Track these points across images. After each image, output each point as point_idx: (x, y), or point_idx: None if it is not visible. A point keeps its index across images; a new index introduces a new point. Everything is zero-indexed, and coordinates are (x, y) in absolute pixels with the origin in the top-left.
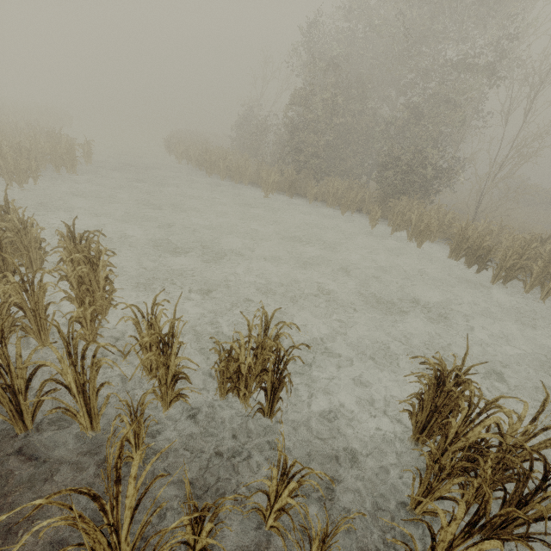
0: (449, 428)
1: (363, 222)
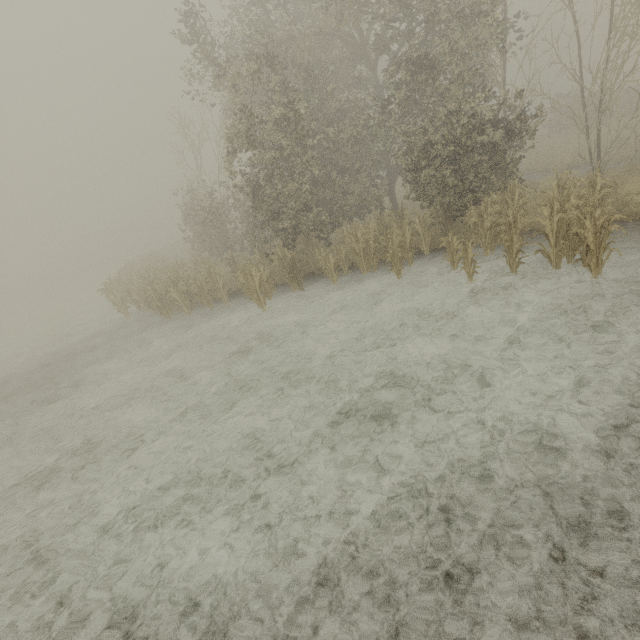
0: None
1: (441, 272)
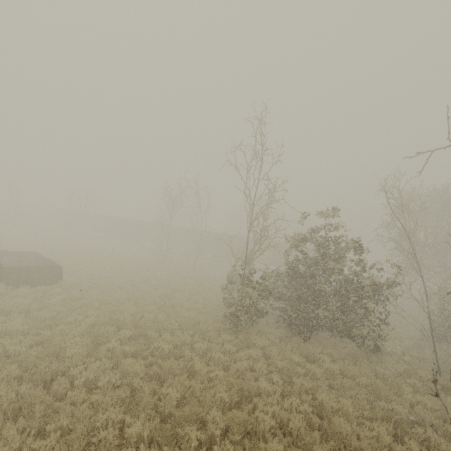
0: None
1: None
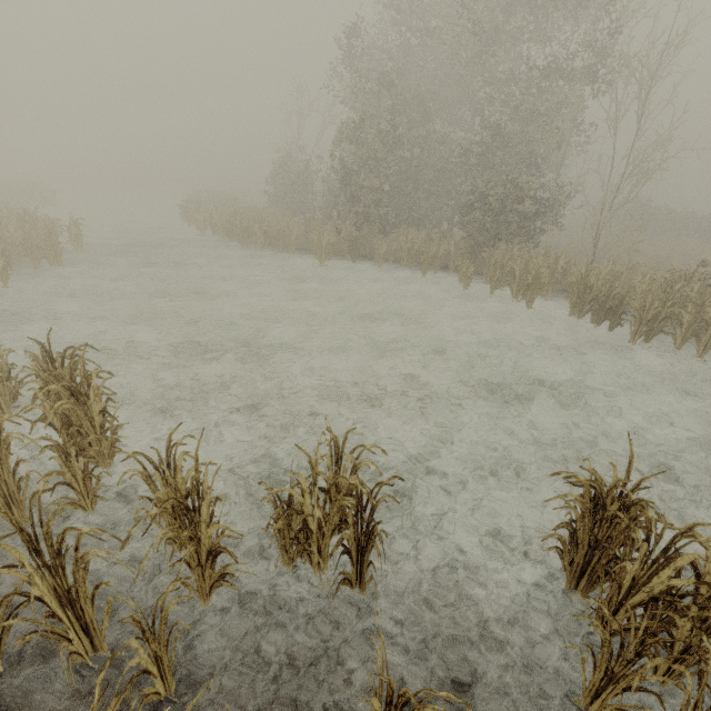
0: (622, 572)
1: (452, 282)
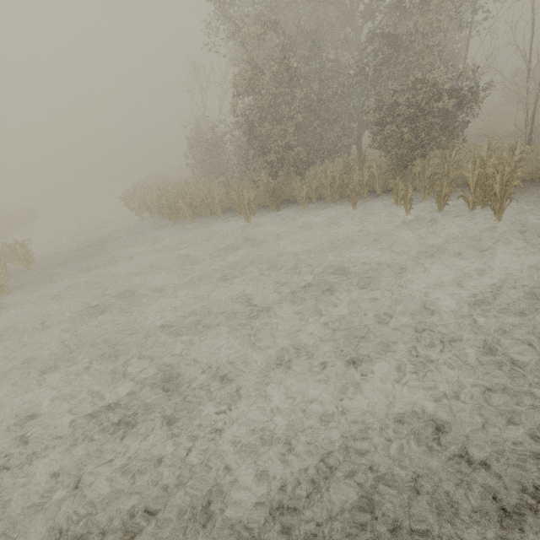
0: None
1: (387, 207)
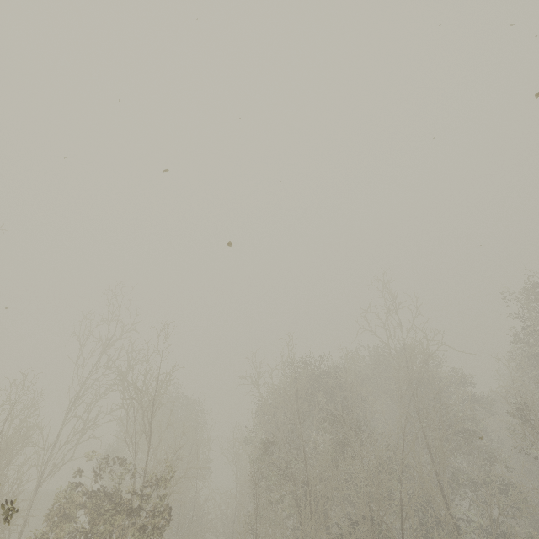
0: None
1: None
